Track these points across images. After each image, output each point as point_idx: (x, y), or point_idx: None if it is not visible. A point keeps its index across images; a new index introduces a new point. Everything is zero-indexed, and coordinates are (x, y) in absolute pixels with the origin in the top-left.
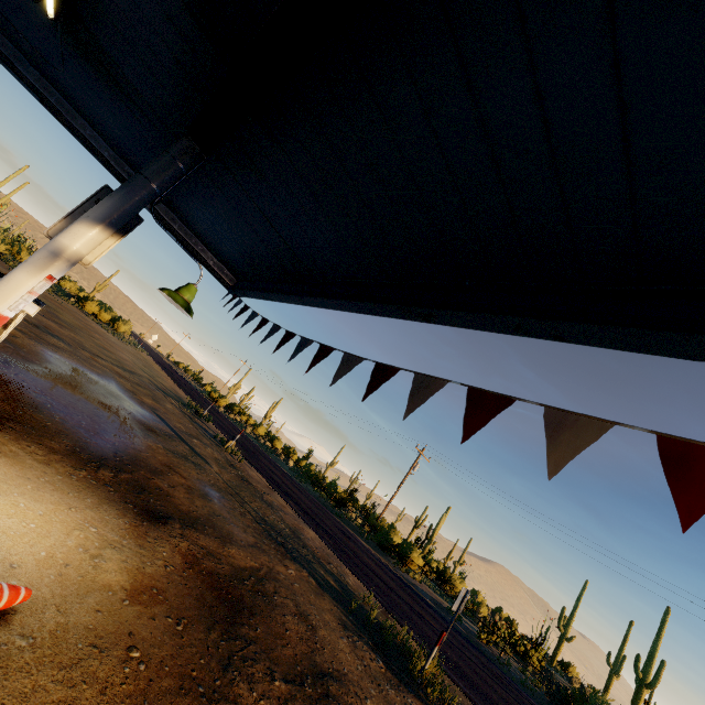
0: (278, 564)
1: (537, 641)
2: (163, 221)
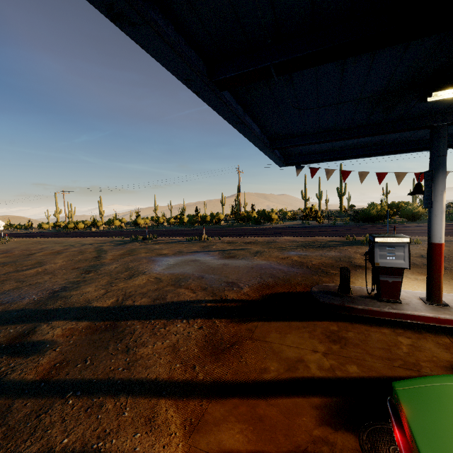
0: (348, 251)
1: (310, 209)
2: (275, 155)
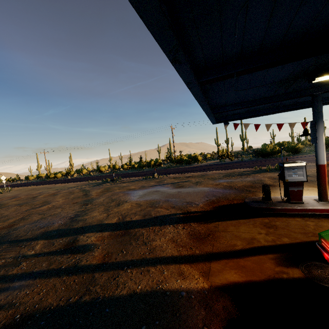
0: (258, 176)
1: (222, 151)
2: (214, 117)
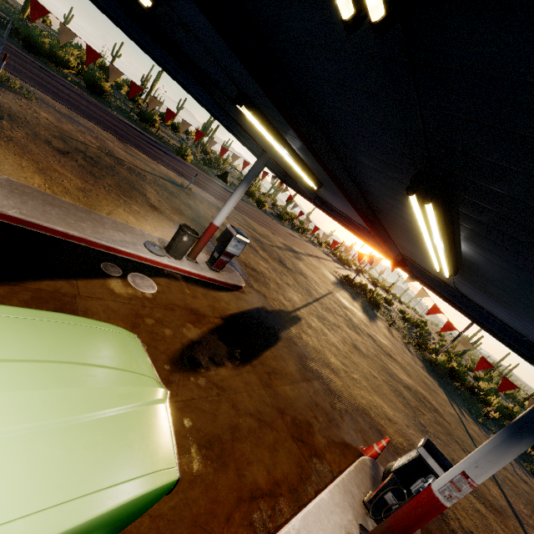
0: None
1: None
2: None
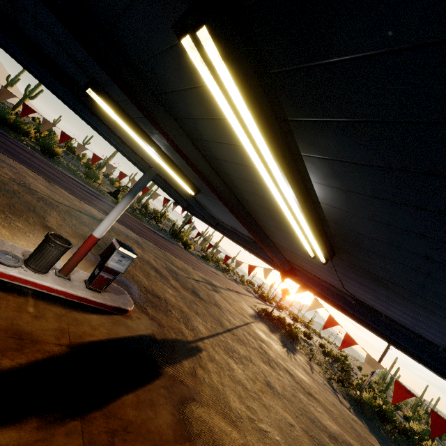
0: None
1: None
2: None
